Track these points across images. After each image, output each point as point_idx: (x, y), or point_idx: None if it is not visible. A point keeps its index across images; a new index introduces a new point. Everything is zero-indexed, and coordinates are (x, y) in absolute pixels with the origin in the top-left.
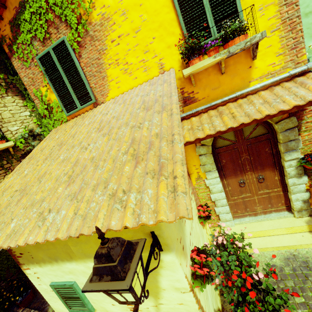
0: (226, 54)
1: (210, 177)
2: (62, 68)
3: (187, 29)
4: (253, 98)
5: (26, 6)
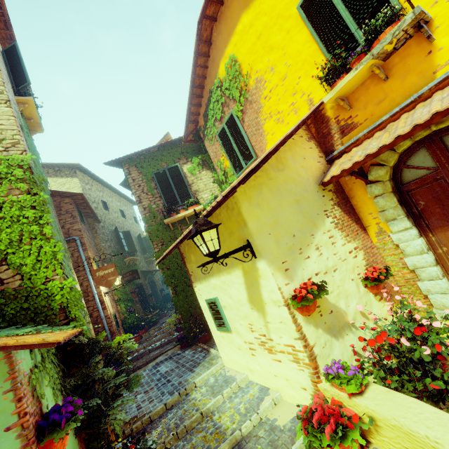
0: (369, 60)
1: (396, 229)
2: (232, 136)
3: (330, 52)
4: (436, 95)
5: (211, 99)
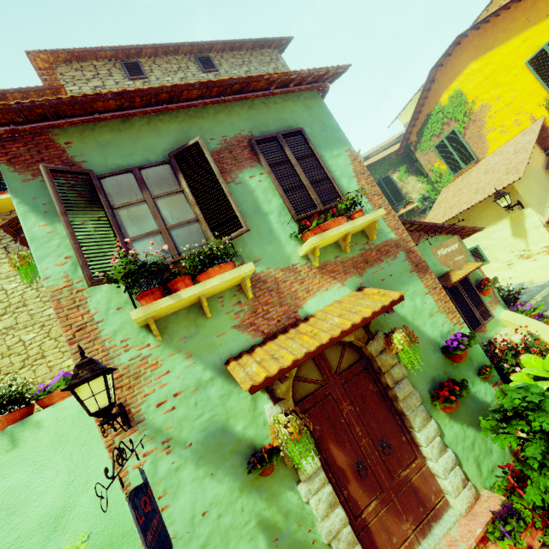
0: None
1: None
2: (451, 146)
3: None
4: None
5: (428, 121)
